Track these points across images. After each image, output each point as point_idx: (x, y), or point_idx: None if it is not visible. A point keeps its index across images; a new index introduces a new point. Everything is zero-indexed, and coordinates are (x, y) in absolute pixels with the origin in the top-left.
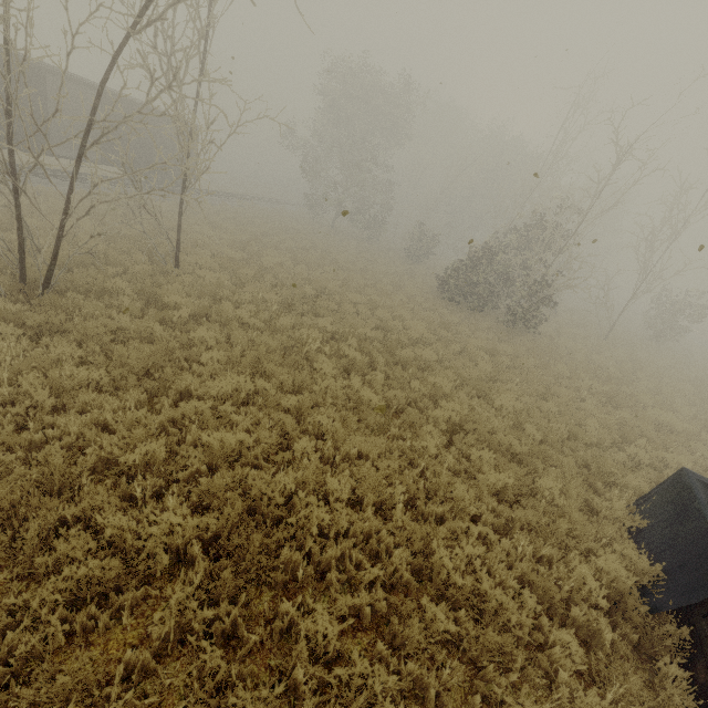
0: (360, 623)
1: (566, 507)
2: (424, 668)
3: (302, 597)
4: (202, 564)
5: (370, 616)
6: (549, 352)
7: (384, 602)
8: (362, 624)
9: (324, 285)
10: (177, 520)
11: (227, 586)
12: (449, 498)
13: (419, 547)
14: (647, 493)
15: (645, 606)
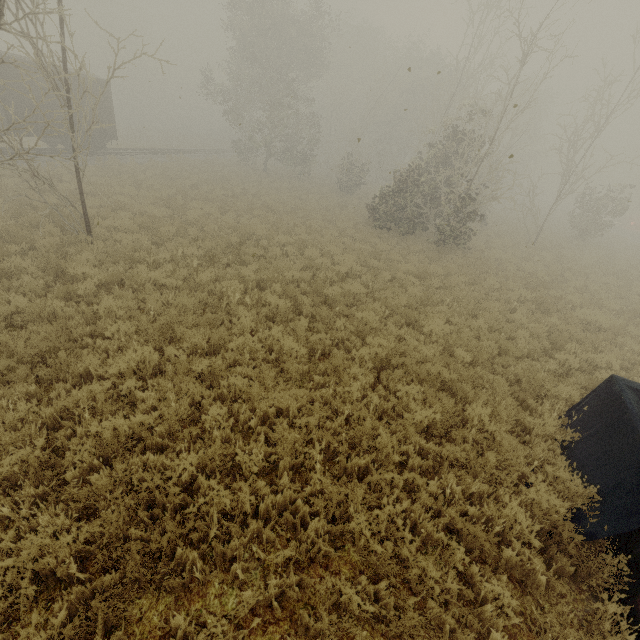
0: (272, 614)
1: (496, 435)
2: None
3: (206, 596)
4: (76, 590)
5: (279, 609)
6: (479, 266)
7: (295, 588)
8: (274, 615)
9: (252, 231)
10: (43, 542)
11: (100, 616)
12: (375, 444)
13: (336, 513)
14: (578, 403)
15: (580, 537)
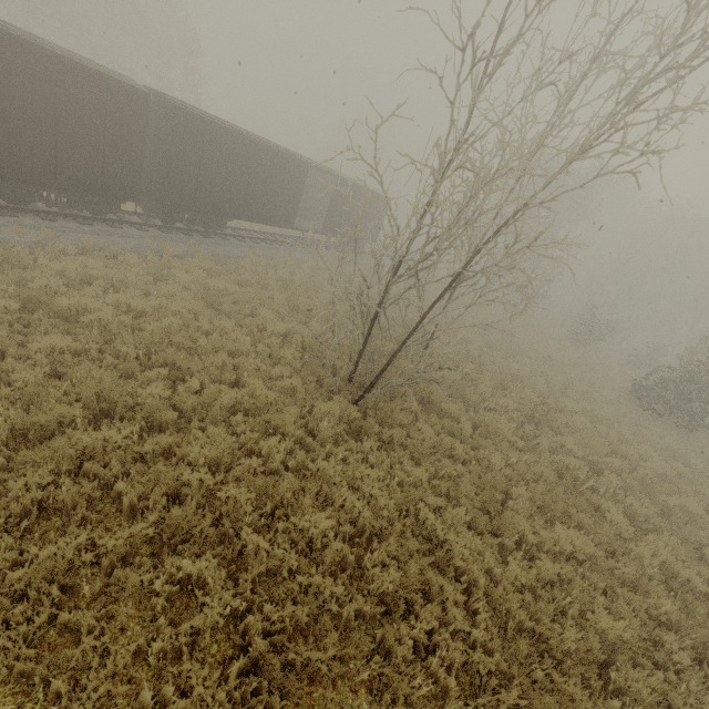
0: None
1: None
2: None
3: None
4: None
5: None
6: None
7: None
8: None
9: (532, 384)
10: None
11: None
12: None
13: None
14: None
15: None
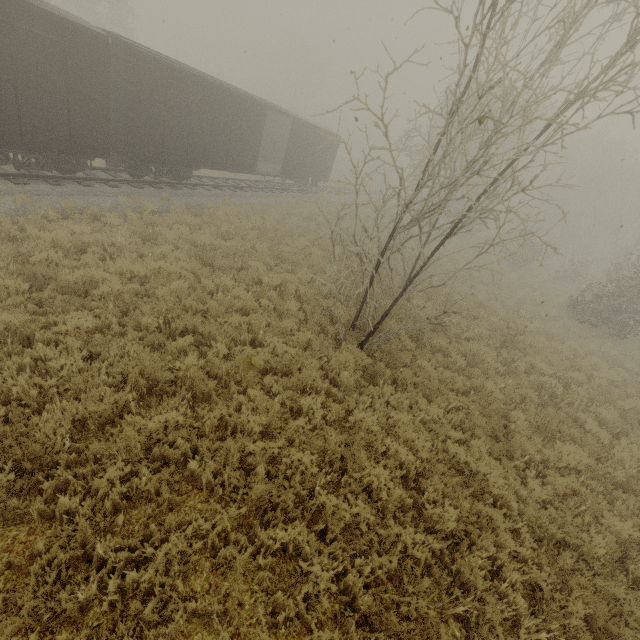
0: None
1: None
2: None
3: None
4: None
5: None
6: None
7: None
8: None
9: (493, 309)
10: None
11: None
12: None
13: None
14: None
15: None
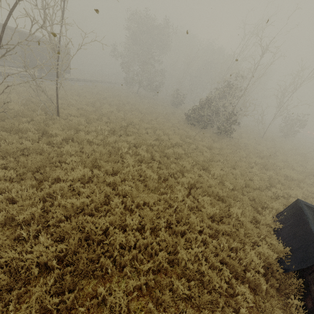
0: (141, 292)
1: (244, 222)
2: (173, 313)
3: (112, 282)
4: (56, 272)
5: (145, 289)
6: (236, 146)
7: (153, 281)
8: (142, 293)
9: (131, 121)
10: (43, 249)
11: (68, 283)
12: (188, 221)
13: (171, 250)
14: (282, 211)
15: (281, 270)
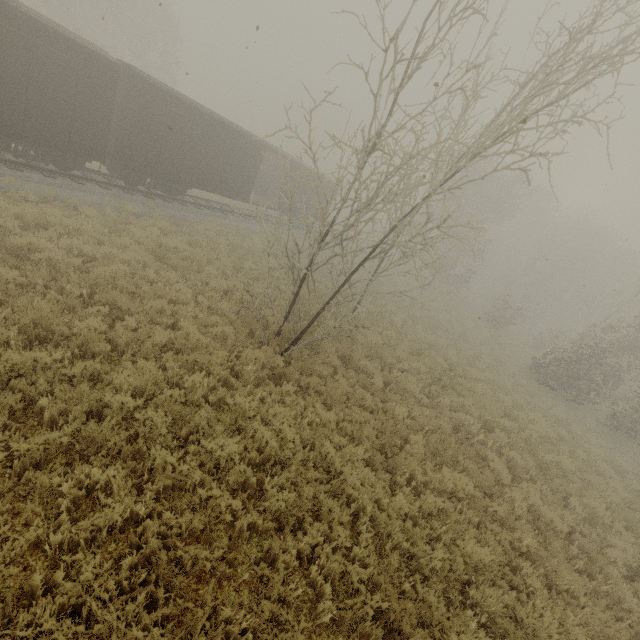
0: None
1: None
2: None
3: None
4: None
5: None
6: None
7: None
8: None
9: (445, 354)
10: None
11: None
12: None
13: None
14: None
15: None
